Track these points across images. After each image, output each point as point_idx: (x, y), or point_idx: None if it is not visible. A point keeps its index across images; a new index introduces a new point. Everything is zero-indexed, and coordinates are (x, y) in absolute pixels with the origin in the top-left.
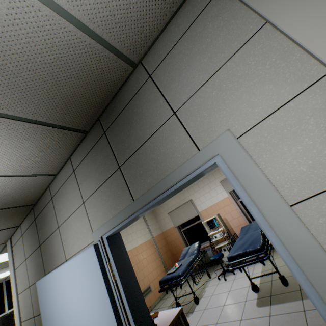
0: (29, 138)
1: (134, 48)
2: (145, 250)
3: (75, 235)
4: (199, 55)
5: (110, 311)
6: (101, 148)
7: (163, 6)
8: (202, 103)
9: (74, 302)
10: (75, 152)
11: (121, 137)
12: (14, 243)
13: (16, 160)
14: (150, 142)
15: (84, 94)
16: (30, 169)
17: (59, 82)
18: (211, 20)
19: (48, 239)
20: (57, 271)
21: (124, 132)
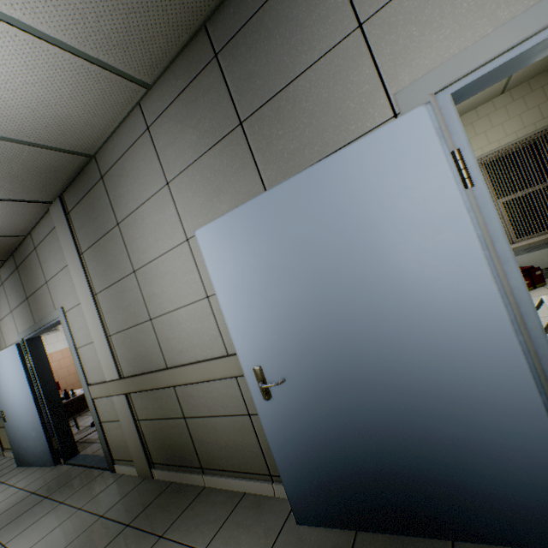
0: None
1: (18, 232)
2: None
3: (10, 331)
4: (53, 256)
5: (27, 381)
6: (17, 278)
7: (27, 220)
8: (56, 286)
9: (9, 375)
10: (1, 268)
11: (27, 279)
12: None
13: None
14: (39, 292)
15: None
16: None
17: None
18: (56, 240)
19: None
20: None
21: (27, 276)
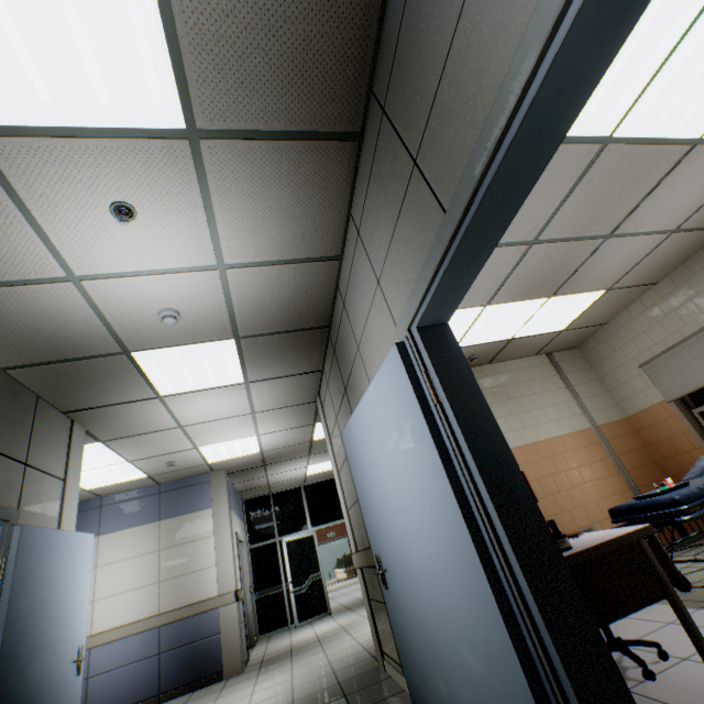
0: (276, 177)
1: None
2: (574, 451)
3: (377, 349)
4: None
5: (434, 454)
6: (383, 151)
7: None
8: None
9: (385, 451)
10: (353, 196)
11: (408, 90)
12: (323, 399)
13: (274, 229)
14: (458, 38)
15: (323, 30)
16: (299, 248)
17: (273, 20)
18: None
19: (351, 374)
20: (360, 408)
21: (410, 72)
